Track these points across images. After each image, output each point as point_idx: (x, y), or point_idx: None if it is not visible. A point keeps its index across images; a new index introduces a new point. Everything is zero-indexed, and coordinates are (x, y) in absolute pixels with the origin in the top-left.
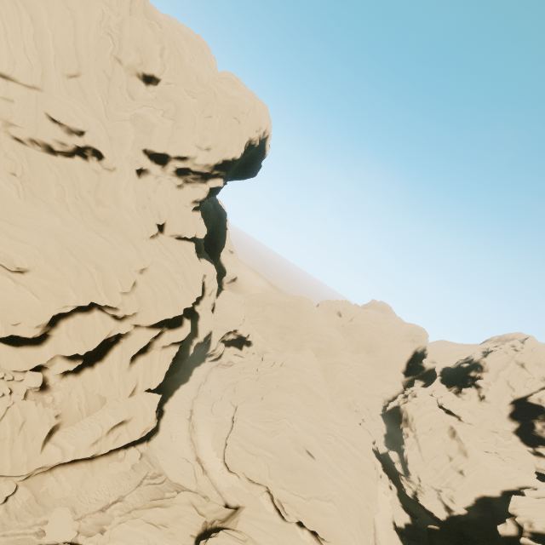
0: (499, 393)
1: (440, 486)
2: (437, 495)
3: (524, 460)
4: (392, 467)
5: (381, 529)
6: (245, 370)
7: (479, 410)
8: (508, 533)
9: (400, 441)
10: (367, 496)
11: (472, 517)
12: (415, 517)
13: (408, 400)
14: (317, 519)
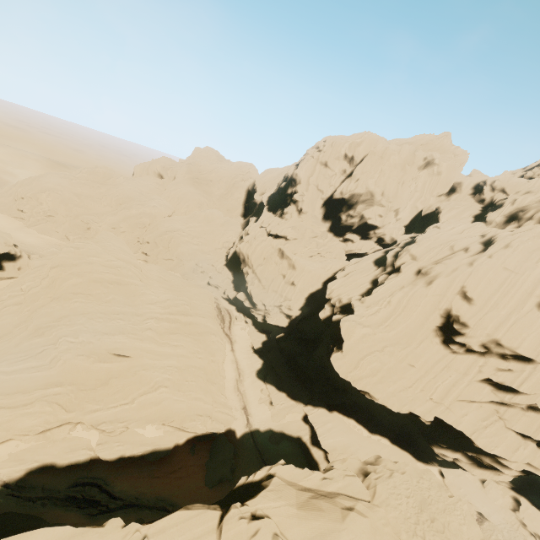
0: (312, 201)
1: (280, 302)
2: (279, 310)
3: (338, 249)
4: (244, 305)
5: (242, 359)
6: (2, 296)
7: (300, 224)
8: (326, 315)
9: (245, 281)
10: (210, 353)
11: (305, 313)
12: (270, 333)
13: (241, 241)
14: (149, 413)
